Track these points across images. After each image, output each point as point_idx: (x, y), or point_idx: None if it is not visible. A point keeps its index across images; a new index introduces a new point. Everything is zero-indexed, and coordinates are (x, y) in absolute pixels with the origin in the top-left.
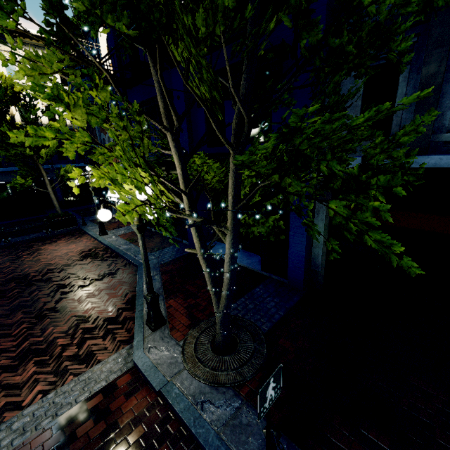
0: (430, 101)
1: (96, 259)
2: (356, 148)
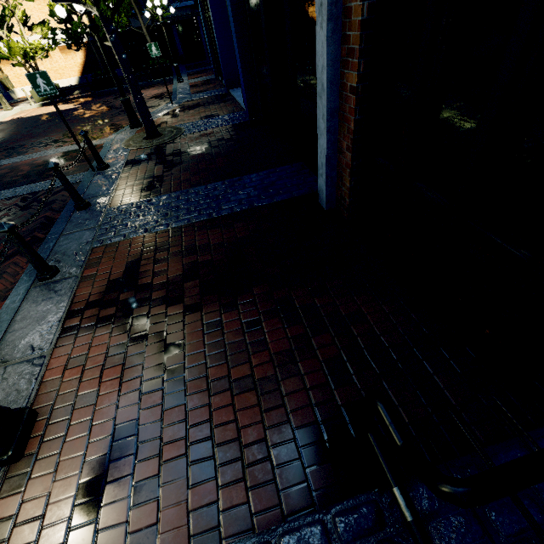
0: None
1: (158, 99)
2: None
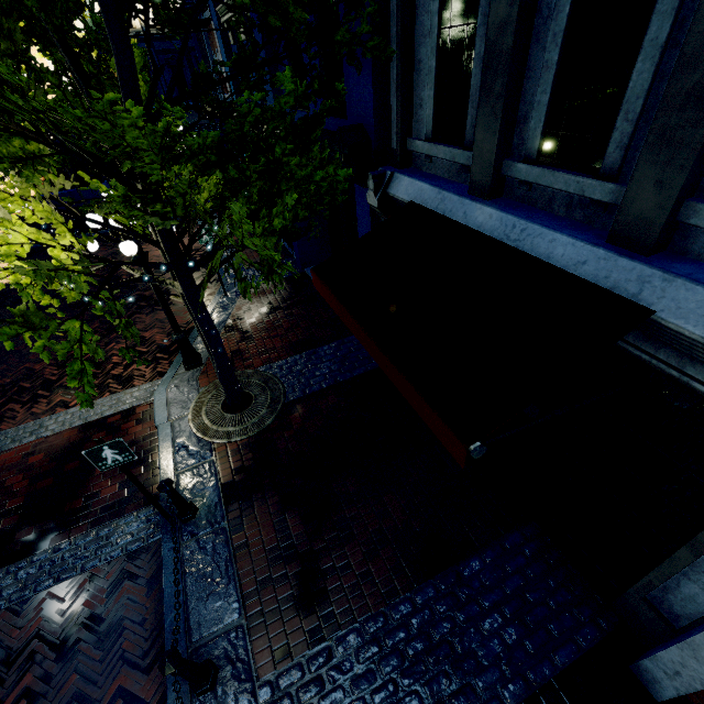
0: (496, 89)
1: None
2: (433, 158)
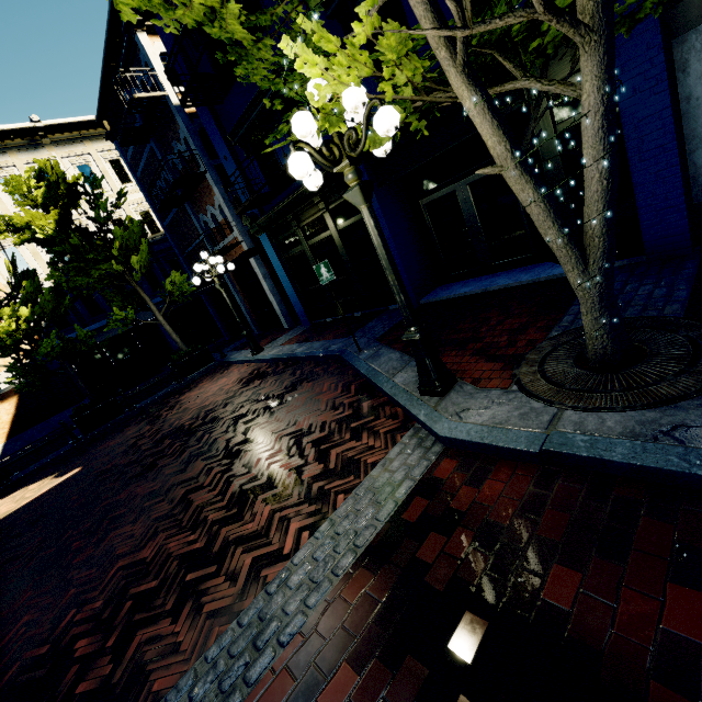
0: None
1: (267, 377)
2: None
